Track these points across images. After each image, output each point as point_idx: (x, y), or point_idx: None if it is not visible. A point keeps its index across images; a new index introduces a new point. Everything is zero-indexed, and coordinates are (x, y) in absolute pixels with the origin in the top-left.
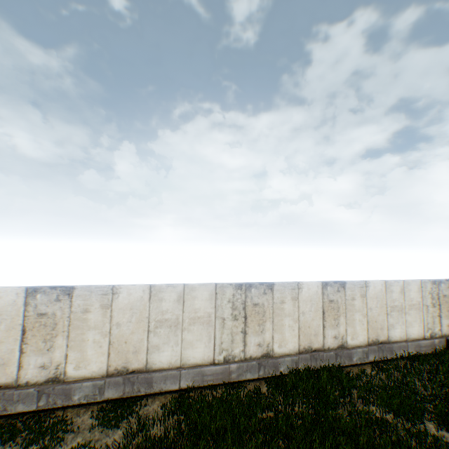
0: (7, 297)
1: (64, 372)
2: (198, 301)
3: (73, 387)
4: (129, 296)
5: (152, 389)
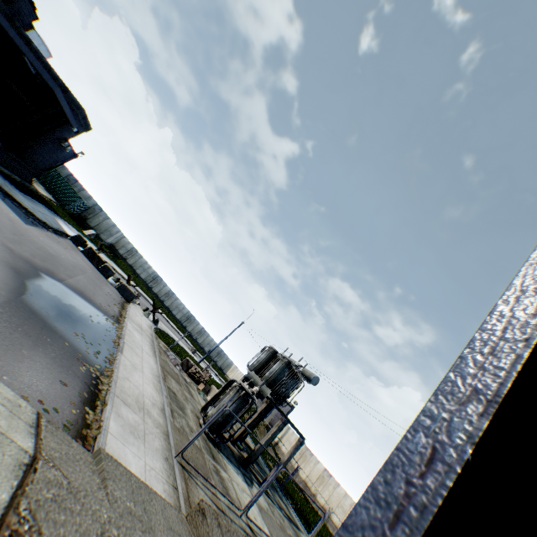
0: (321, 465)
1: (317, 494)
2: None
3: (315, 500)
4: (340, 489)
5: (327, 523)
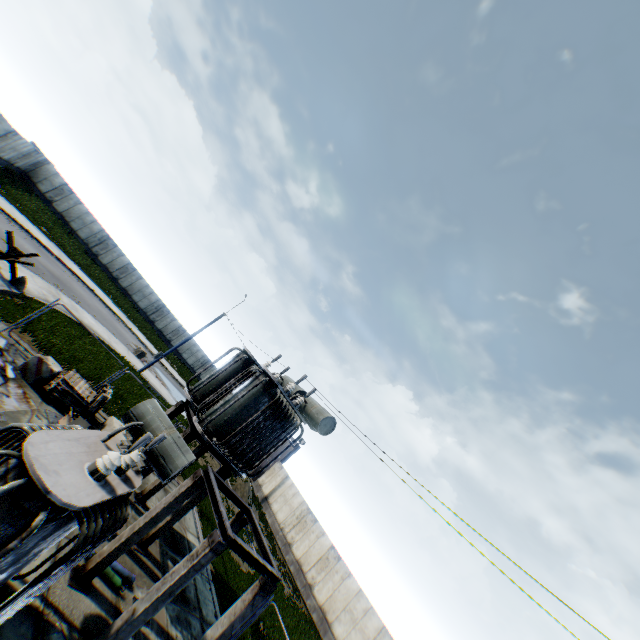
0: (327, 541)
1: (314, 586)
2: (371, 621)
3: (311, 595)
4: (351, 582)
5: (324, 636)
